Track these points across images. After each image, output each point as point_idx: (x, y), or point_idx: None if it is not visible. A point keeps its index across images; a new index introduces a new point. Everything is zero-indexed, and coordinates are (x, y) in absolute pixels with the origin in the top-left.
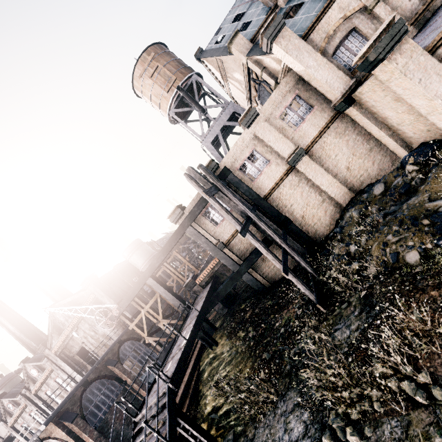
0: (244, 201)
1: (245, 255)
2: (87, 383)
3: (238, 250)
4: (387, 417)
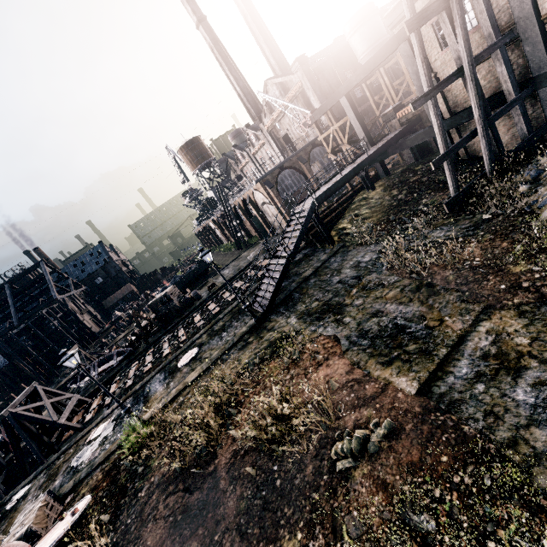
0: (490, 26)
1: (459, 108)
2: (282, 168)
3: (454, 97)
4: (397, 275)
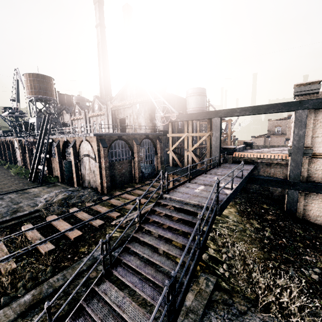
0: None
1: (313, 179)
2: (120, 138)
3: (314, 170)
4: None
